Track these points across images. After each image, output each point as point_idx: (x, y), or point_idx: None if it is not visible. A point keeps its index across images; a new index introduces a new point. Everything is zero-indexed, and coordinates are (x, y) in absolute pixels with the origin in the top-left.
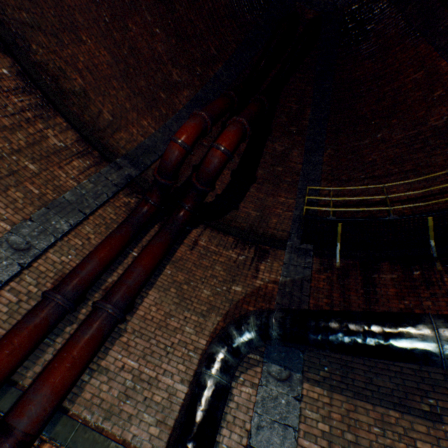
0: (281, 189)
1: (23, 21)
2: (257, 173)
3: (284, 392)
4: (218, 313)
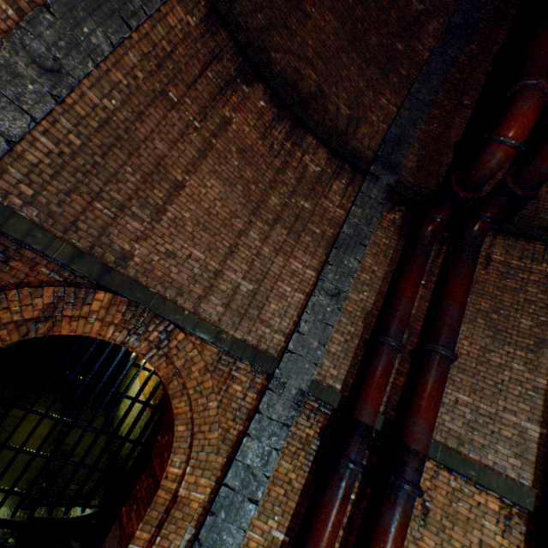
0: None
1: (259, 26)
2: None
3: None
4: None
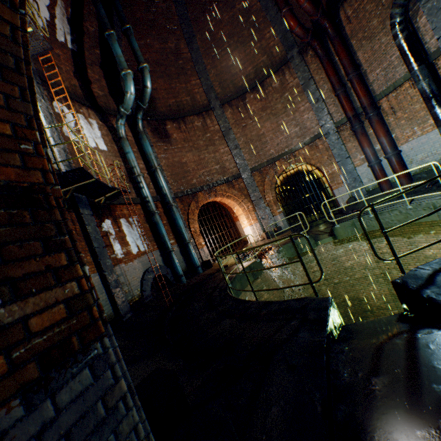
0: None
1: (232, 88)
2: None
3: (432, 1)
4: (388, 19)
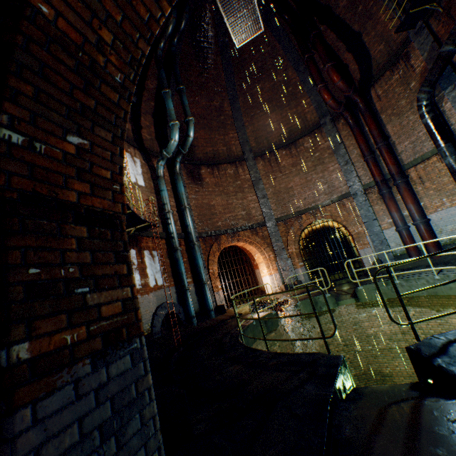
0: (374, 15)
1: (266, 143)
2: (355, 30)
3: None
4: (415, 101)
